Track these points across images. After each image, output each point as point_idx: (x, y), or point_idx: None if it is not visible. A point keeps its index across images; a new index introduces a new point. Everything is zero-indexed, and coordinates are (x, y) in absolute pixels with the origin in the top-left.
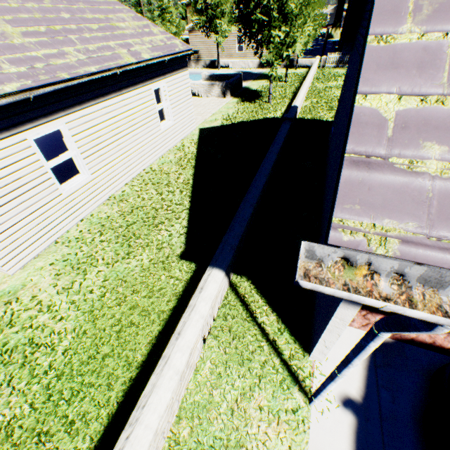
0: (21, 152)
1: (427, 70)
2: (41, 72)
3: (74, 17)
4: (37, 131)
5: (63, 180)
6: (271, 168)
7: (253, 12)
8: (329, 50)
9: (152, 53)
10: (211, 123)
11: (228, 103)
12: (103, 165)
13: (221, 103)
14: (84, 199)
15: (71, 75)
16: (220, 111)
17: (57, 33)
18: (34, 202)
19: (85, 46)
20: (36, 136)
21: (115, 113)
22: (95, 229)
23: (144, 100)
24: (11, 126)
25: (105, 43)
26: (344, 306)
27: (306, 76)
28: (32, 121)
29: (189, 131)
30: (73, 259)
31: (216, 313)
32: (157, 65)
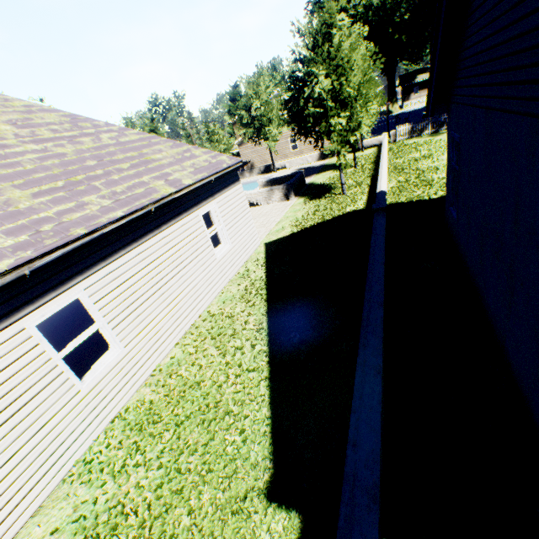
0: (15, 350)
1: None
2: (47, 235)
3: (101, 162)
4: (42, 311)
5: (99, 349)
6: (383, 289)
7: (304, 108)
8: (393, 124)
9: (194, 177)
10: (278, 233)
11: (293, 205)
12: (141, 328)
13: (285, 206)
14: (116, 386)
15: (89, 228)
16: (286, 216)
17: (78, 183)
18: (35, 418)
19: (112, 189)
20: (40, 318)
21: (154, 256)
22: (130, 437)
23: (191, 230)
24: (1, 318)
25: (137, 179)
26: None
27: (378, 156)
28: (34, 301)
29: (252, 249)
30: (89, 515)
31: None
32: (202, 187)
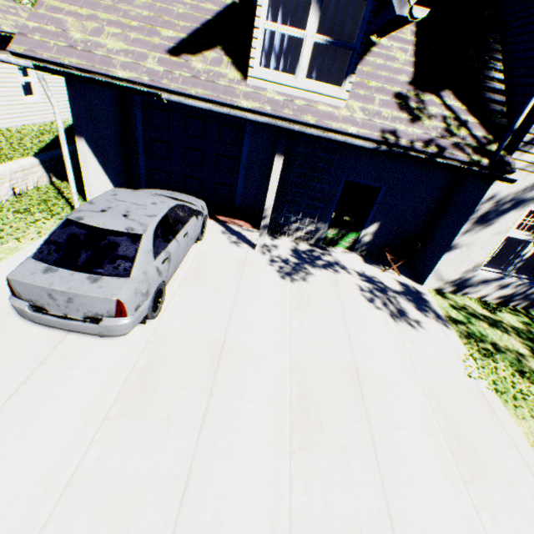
0: None
1: (44, 20)
2: None
3: None
4: None
5: None
6: None
7: None
8: None
9: (15, 30)
10: None
11: None
12: None
13: None
14: None
15: None
16: None
17: None
18: None
19: None
20: None
21: None
22: None
23: (4, 66)
24: None
25: None
26: (78, 141)
27: None
28: None
29: (65, 117)
30: None
31: (33, 190)
32: None
